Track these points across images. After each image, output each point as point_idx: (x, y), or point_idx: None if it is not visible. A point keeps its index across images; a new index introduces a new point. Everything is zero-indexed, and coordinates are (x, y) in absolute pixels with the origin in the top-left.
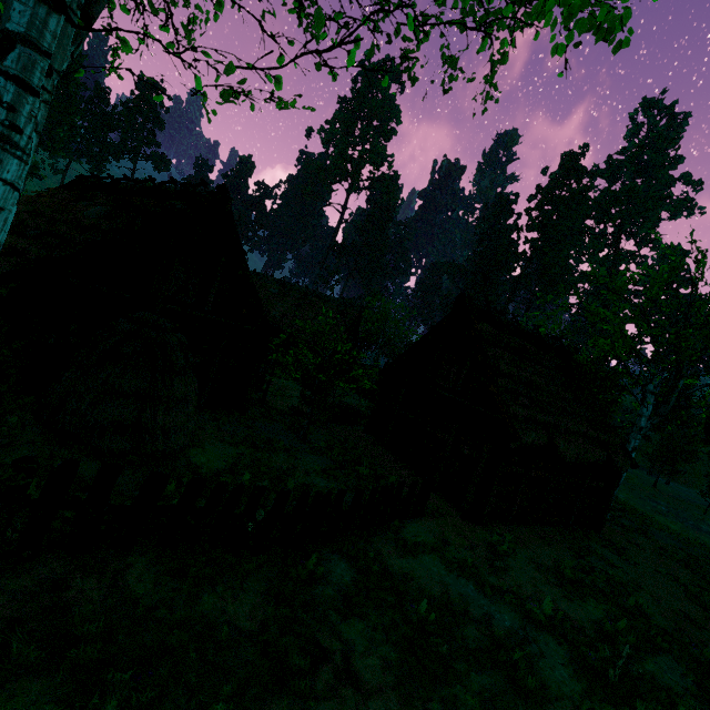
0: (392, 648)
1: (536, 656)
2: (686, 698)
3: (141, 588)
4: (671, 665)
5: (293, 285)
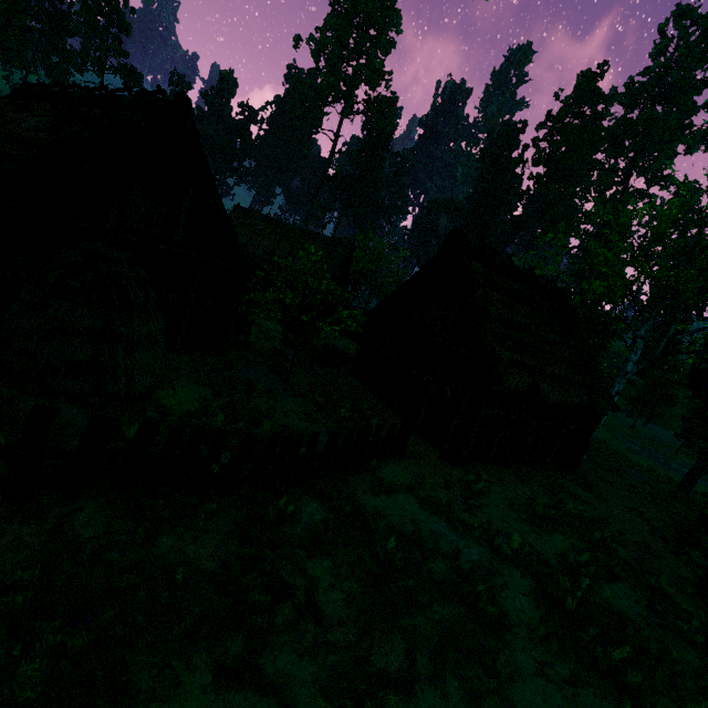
0: (357, 583)
1: (499, 587)
2: (637, 621)
3: (89, 532)
4: (627, 591)
5: (280, 222)
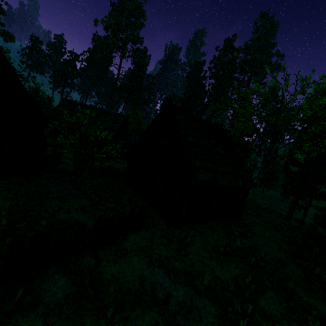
0: None
1: (195, 322)
2: (282, 322)
3: None
4: (273, 297)
5: (88, 106)
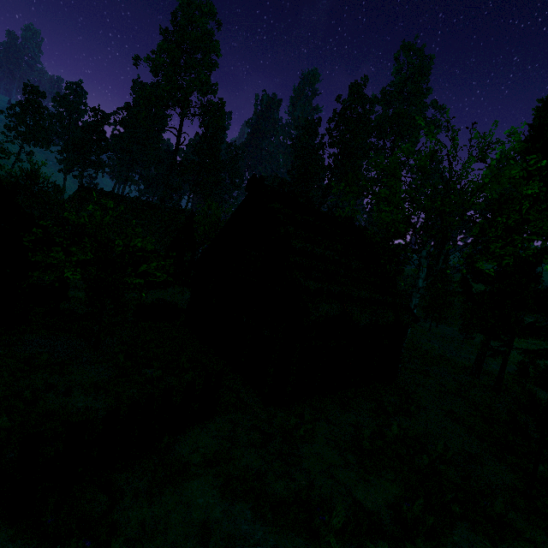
0: None
1: None
2: None
3: None
4: (469, 537)
5: (123, 196)
